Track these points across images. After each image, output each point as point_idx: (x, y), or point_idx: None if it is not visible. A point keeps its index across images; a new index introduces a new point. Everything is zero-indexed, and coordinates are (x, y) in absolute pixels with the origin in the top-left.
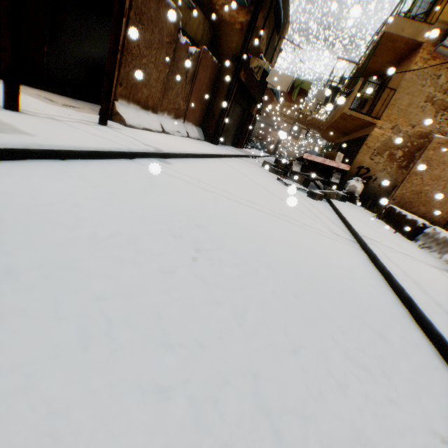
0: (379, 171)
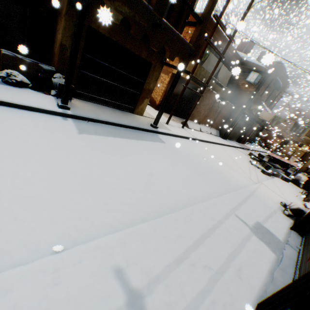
0: None
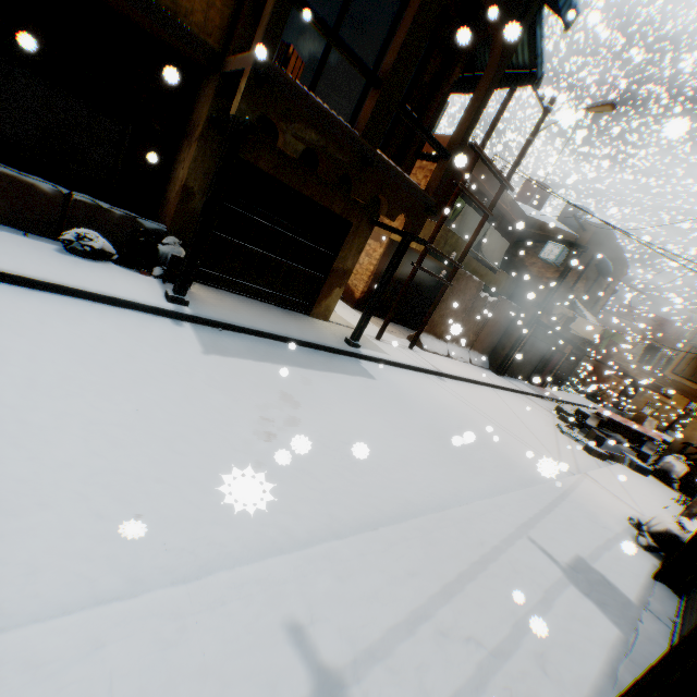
0: None
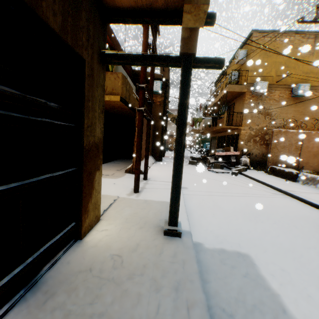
0: (252, 149)
